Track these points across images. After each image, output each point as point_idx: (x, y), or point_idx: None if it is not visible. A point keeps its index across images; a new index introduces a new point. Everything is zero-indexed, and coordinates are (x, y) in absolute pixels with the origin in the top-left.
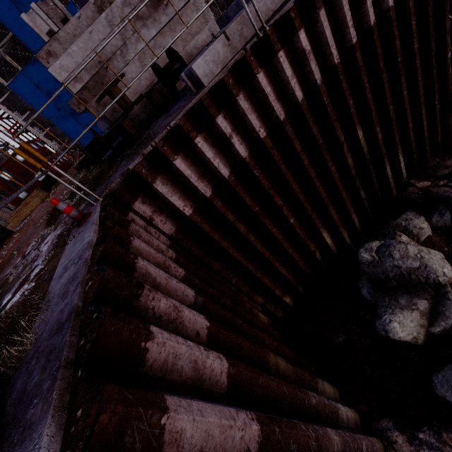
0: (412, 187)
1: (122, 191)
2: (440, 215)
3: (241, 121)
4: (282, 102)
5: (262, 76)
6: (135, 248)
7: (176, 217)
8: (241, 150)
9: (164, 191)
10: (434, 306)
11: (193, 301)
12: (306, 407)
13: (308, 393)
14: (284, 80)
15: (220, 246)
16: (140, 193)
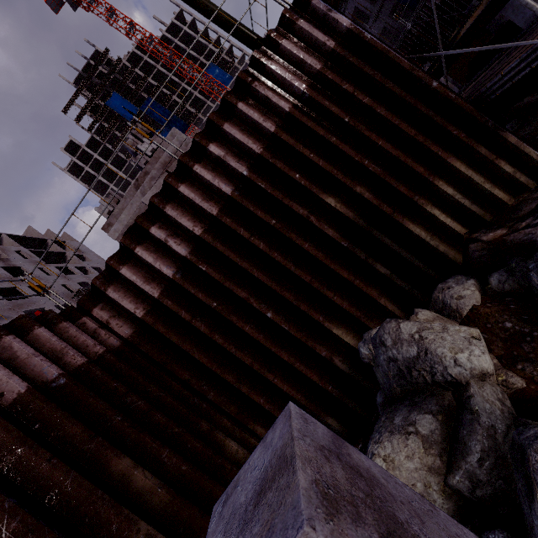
0: (474, 243)
1: (84, 300)
2: (509, 272)
3: (178, 226)
4: (217, 201)
5: (183, 188)
6: (35, 335)
7: (135, 321)
8: (179, 250)
9: (115, 297)
10: (455, 428)
11: (52, 380)
12: (109, 533)
13: (139, 524)
14: (209, 184)
15: (183, 349)
16: (102, 302)
